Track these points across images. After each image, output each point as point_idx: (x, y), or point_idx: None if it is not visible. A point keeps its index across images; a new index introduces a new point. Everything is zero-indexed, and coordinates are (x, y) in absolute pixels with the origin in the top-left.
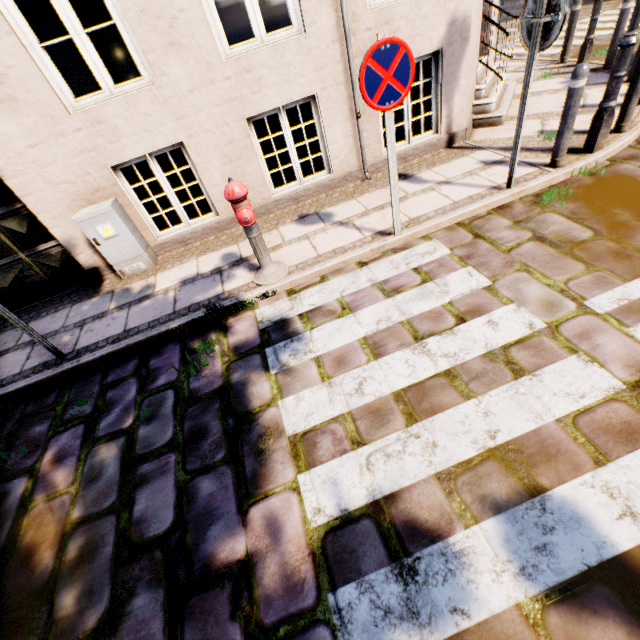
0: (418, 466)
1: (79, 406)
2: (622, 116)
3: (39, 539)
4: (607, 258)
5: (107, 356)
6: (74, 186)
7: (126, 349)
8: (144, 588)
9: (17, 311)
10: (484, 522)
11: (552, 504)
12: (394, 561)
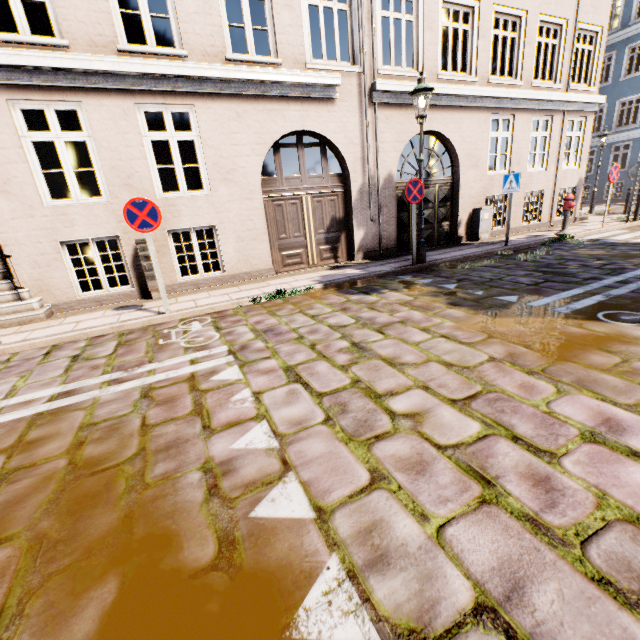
0: None
1: (544, 249)
2: None
3: (598, 253)
4: None
5: (527, 245)
6: (474, 199)
7: (533, 245)
8: None
9: (428, 248)
10: None
11: None
12: None
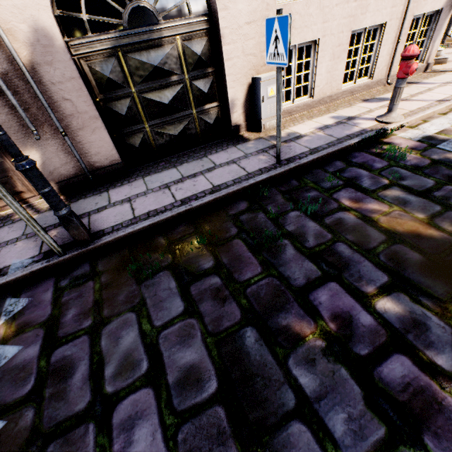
0: None
1: (330, 181)
2: None
3: (411, 228)
4: None
5: (314, 160)
6: (255, 58)
7: (324, 156)
8: None
9: (181, 153)
10: None
11: None
12: None
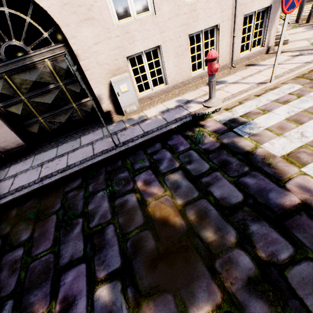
0: None
1: (141, 163)
2: None
3: (165, 214)
4: None
5: (141, 143)
6: (109, 66)
7: (150, 139)
8: (252, 222)
9: (68, 134)
10: None
11: None
12: None
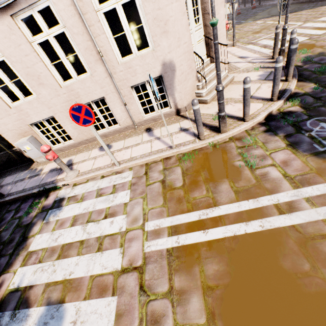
0: (45, 278)
1: None
2: (243, 114)
3: None
4: (174, 201)
5: (13, 199)
6: (18, 131)
7: (19, 197)
8: None
9: (8, 170)
10: (42, 307)
11: (61, 308)
12: (14, 310)
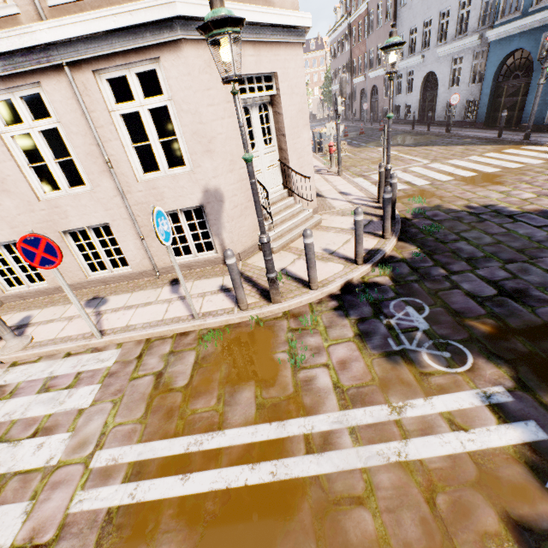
0: None
1: None
2: (308, 278)
3: None
4: (161, 413)
5: None
6: None
7: None
8: None
9: None
10: None
11: None
12: None
